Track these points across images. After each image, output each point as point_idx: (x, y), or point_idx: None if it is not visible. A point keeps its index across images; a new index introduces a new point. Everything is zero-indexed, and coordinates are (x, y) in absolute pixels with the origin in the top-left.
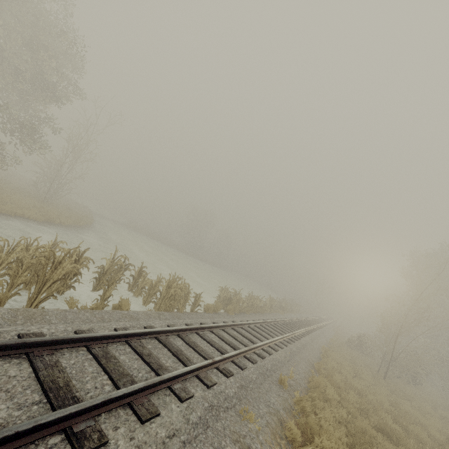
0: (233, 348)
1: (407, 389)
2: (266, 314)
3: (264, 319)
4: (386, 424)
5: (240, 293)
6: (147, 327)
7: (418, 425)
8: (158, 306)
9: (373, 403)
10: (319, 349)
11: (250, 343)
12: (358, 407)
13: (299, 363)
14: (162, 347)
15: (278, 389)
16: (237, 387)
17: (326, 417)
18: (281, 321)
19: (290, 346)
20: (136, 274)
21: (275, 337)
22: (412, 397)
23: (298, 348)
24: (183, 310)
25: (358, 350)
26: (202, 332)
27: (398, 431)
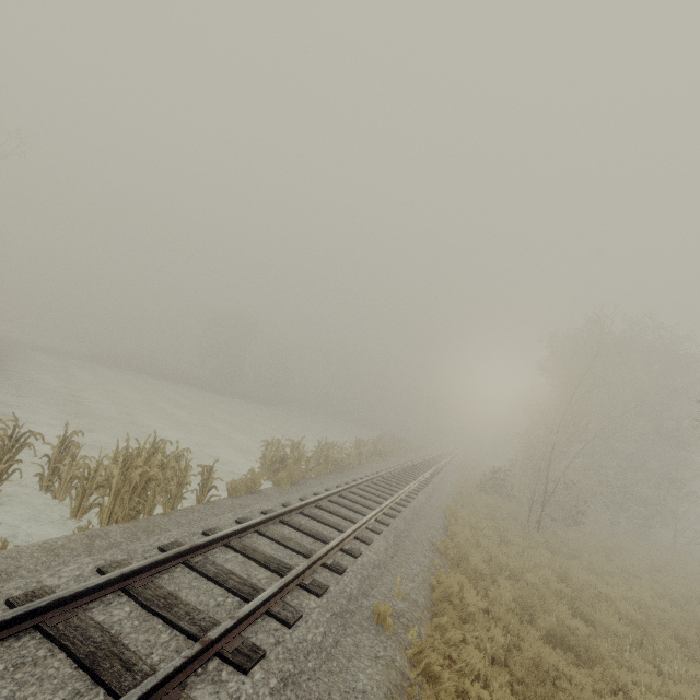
0: (275, 572)
1: (569, 537)
2: (353, 470)
3: (347, 482)
4: (562, 623)
5: (302, 445)
6: (17, 599)
7: (600, 600)
8: (109, 514)
9: (535, 586)
10: (442, 511)
11: (317, 544)
12: (516, 608)
13: (412, 552)
14: (49, 653)
15: (373, 639)
16: (271, 692)
17: (472, 664)
18: (378, 477)
19: (394, 524)
20: (53, 453)
21: (367, 513)
22: (579, 550)
23: (408, 521)
24: (178, 505)
25: (496, 493)
26: (200, 558)
27: (585, 637)
